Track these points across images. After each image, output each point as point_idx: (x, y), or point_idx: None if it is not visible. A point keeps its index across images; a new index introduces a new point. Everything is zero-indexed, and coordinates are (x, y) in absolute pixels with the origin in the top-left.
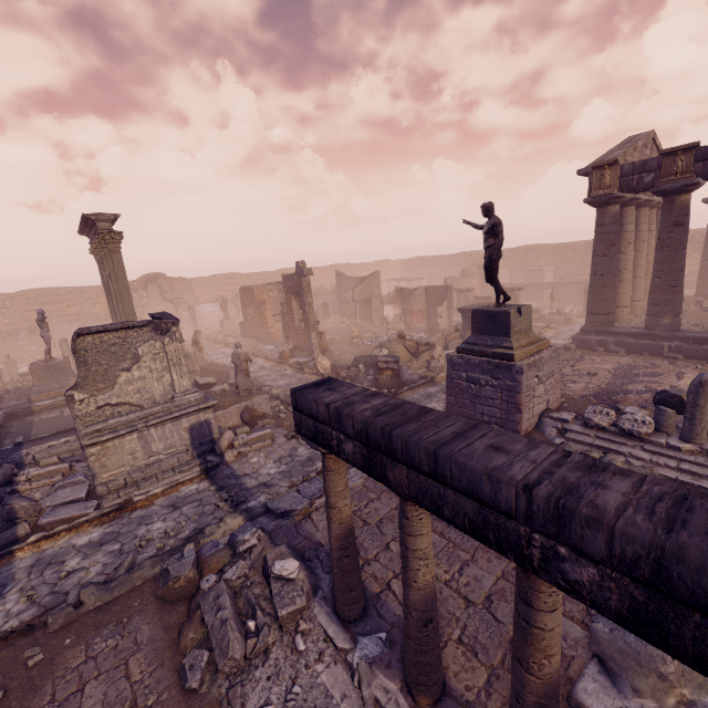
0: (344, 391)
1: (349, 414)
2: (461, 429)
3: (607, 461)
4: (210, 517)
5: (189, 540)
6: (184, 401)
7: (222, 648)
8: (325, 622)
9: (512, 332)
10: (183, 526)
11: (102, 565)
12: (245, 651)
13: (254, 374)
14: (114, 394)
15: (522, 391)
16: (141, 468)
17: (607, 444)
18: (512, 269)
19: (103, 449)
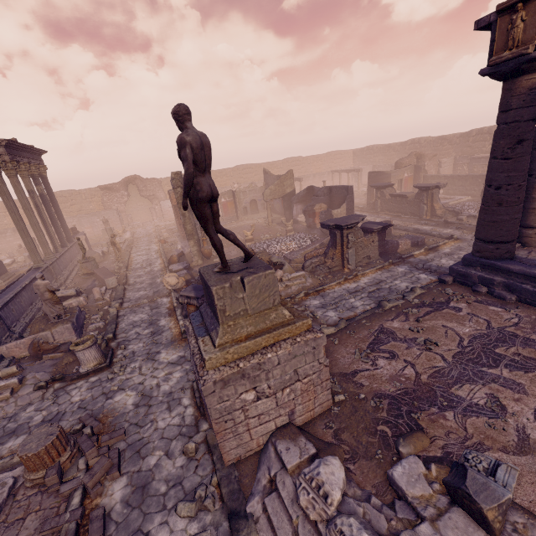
0: None
1: None
2: None
3: None
4: None
5: None
6: None
7: None
8: None
9: (222, 318)
10: None
11: None
12: None
13: (136, 279)
14: None
15: (211, 417)
16: None
17: None
18: (458, 156)
19: None
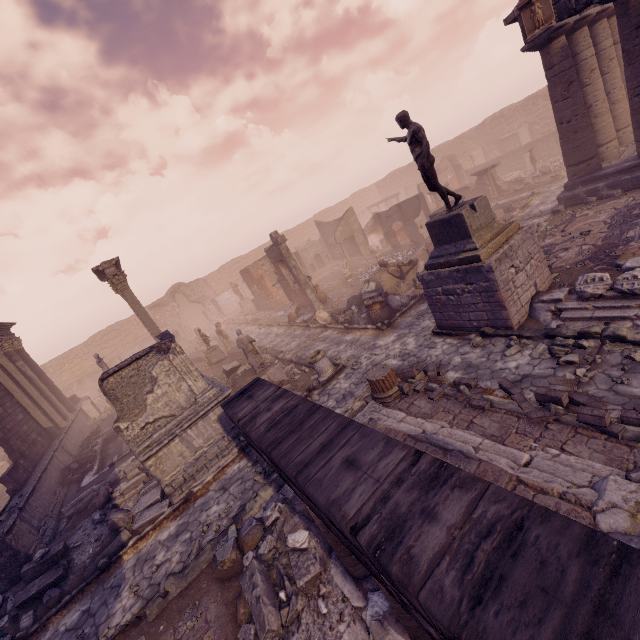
0: (259, 396)
1: (248, 432)
2: (331, 436)
3: (611, 333)
4: (251, 492)
5: (235, 519)
6: (204, 399)
7: (261, 623)
8: (341, 582)
9: (471, 232)
10: (231, 505)
11: (179, 554)
12: (280, 620)
13: (272, 344)
14: (149, 414)
15: (499, 288)
16: (192, 463)
17: (609, 312)
18: (484, 146)
19: (157, 459)
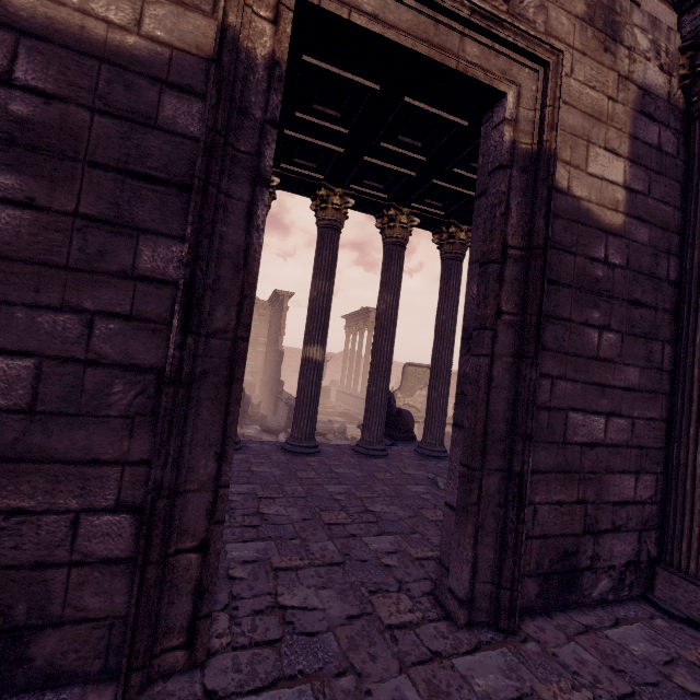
0: None
1: None
2: None
3: None
4: None
5: None
6: None
7: None
8: None
9: None
10: None
11: None
12: None
13: None
14: (412, 400)
15: None
16: None
17: None
18: None
19: None
